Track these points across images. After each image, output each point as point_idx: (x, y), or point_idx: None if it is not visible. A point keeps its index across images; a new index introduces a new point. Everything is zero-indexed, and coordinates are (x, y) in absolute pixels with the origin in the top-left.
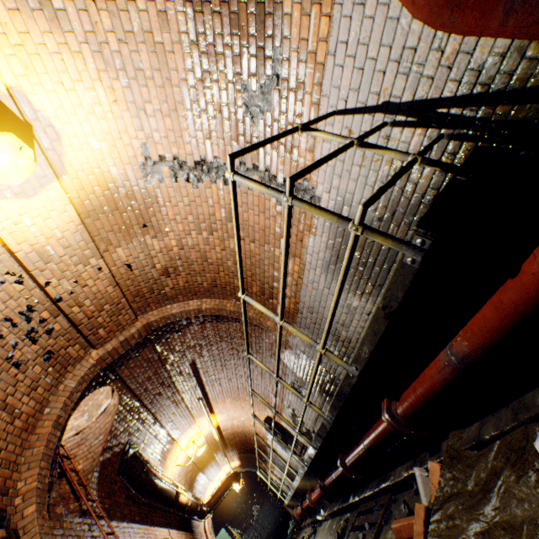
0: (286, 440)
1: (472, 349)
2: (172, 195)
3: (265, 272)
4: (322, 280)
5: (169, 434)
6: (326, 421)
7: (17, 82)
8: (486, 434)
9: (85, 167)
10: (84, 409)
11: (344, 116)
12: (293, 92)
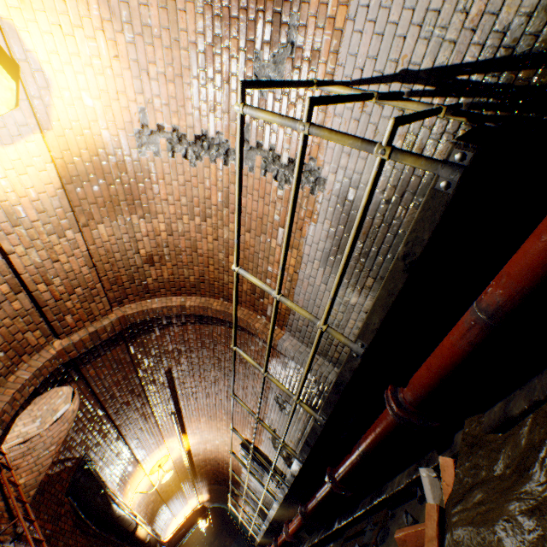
0: (264, 467)
1: (508, 296)
2: (166, 172)
3: (259, 267)
4: (319, 275)
5: (133, 453)
6: (317, 423)
7: (8, 13)
8: (516, 409)
9: (74, 125)
10: (37, 414)
11: (359, 87)
12: (307, 61)
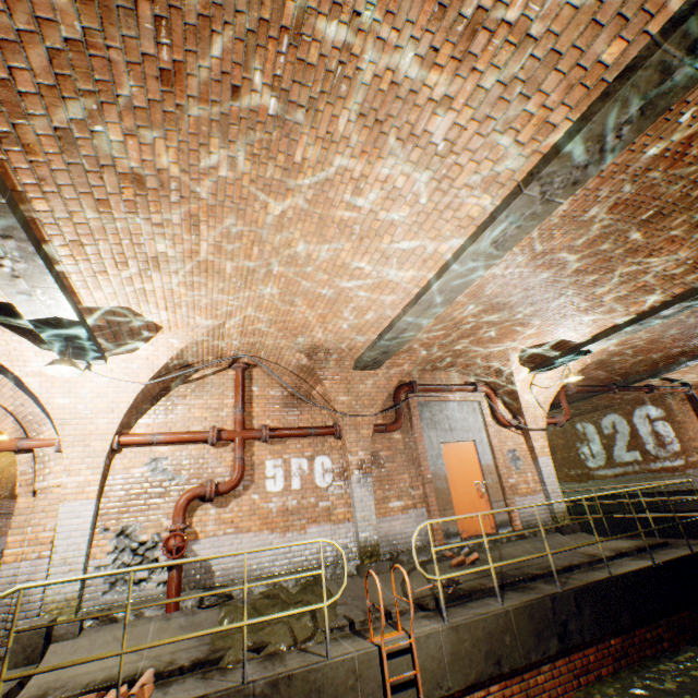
0: None
1: None
2: None
3: None
4: None
5: None
6: None
7: None
8: None
9: None
10: None
11: None
12: None
